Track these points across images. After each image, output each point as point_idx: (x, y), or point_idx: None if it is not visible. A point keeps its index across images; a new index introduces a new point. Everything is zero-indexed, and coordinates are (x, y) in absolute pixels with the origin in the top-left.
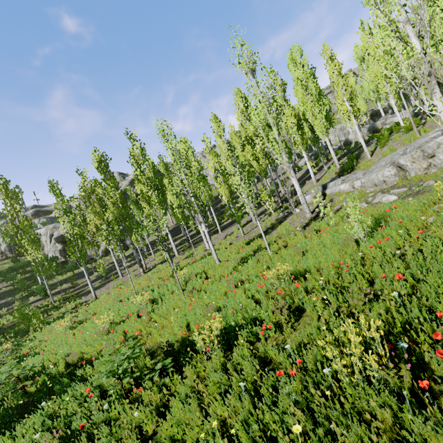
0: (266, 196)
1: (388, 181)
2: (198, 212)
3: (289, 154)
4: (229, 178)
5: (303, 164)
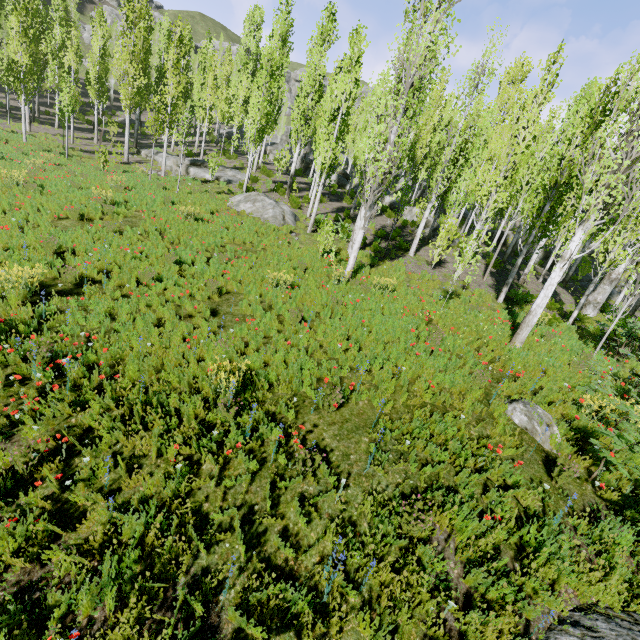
0: (113, 127)
1: (167, 168)
2: (23, 92)
3: (191, 111)
4: (88, 84)
5: (217, 134)
